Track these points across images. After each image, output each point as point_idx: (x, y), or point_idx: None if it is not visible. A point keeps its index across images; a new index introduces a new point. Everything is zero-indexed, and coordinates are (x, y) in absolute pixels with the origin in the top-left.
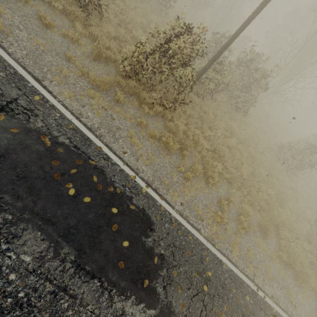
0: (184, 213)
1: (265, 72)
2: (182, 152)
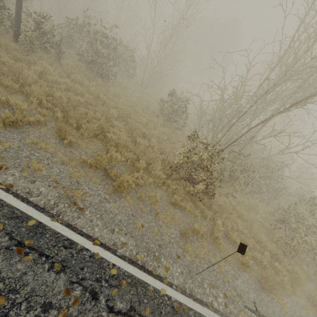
0: None
1: (102, 31)
2: None
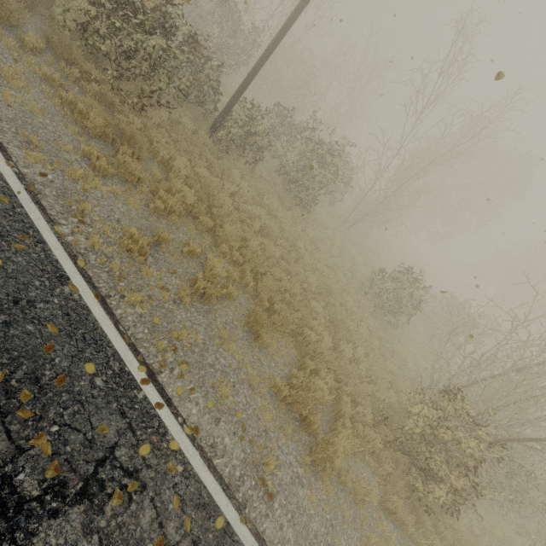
0: (37, 186)
1: (330, 146)
2: (116, 145)
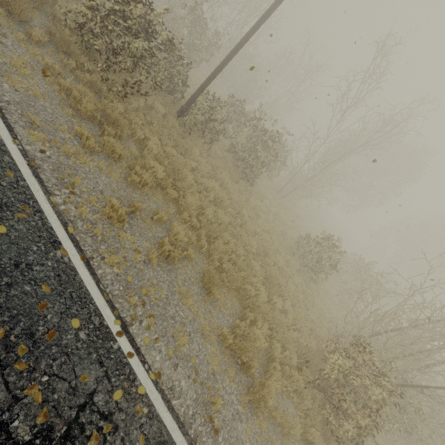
0: (37, 161)
1: (272, 133)
2: (103, 126)
